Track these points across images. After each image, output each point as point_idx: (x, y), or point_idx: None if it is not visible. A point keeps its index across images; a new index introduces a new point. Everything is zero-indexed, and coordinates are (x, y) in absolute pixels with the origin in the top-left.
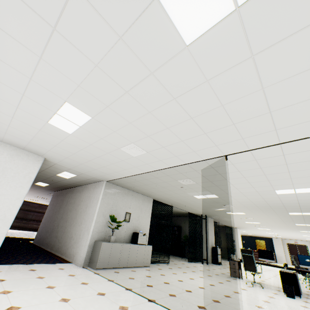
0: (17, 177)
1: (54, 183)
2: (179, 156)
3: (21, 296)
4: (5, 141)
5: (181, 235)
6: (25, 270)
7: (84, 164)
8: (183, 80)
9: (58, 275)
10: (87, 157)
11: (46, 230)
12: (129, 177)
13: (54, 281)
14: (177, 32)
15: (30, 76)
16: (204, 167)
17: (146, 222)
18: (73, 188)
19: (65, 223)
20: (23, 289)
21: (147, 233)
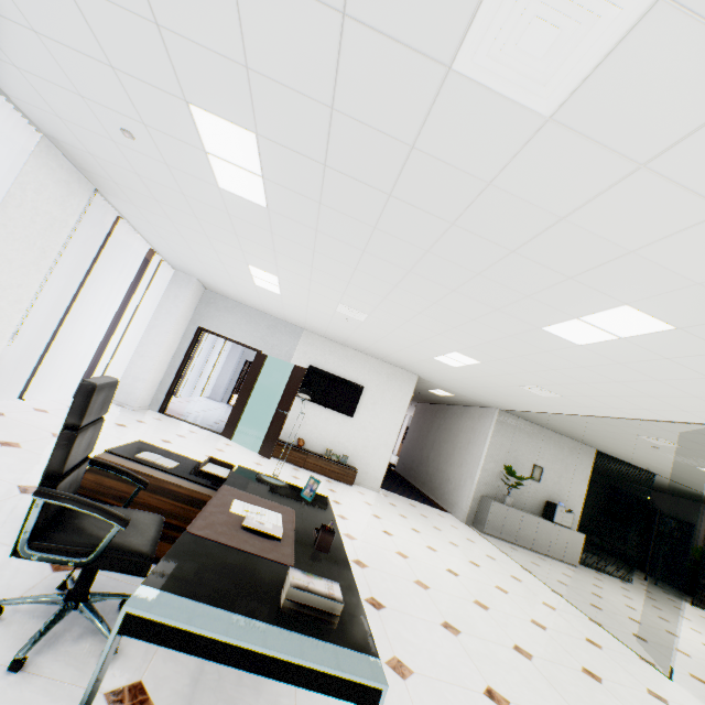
0: (394, 400)
1: (420, 396)
2: (620, 409)
3: (416, 524)
4: (383, 360)
5: (691, 544)
6: (406, 502)
7: (466, 388)
8: (587, 359)
9: (439, 520)
10: (472, 384)
11: (411, 459)
12: (538, 412)
13: (437, 524)
14: (565, 339)
15: (427, 338)
16: (683, 430)
17: (576, 490)
18: (447, 406)
19: (438, 457)
20: (415, 520)
21: (576, 510)
